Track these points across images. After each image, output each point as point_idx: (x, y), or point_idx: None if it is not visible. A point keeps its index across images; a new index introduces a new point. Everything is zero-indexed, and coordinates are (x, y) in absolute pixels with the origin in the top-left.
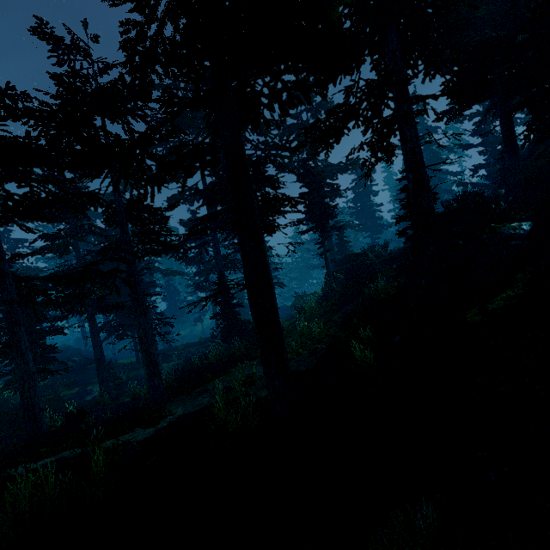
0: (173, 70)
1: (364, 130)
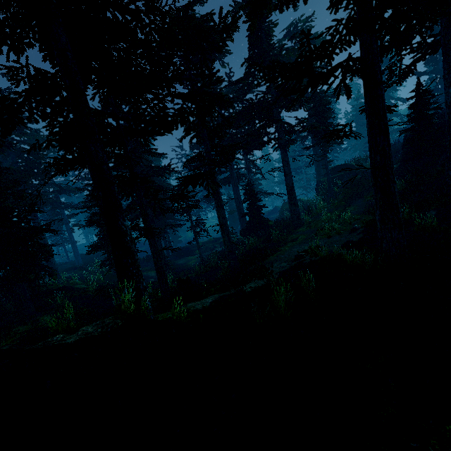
0: (282, 4)
1: (393, 56)
